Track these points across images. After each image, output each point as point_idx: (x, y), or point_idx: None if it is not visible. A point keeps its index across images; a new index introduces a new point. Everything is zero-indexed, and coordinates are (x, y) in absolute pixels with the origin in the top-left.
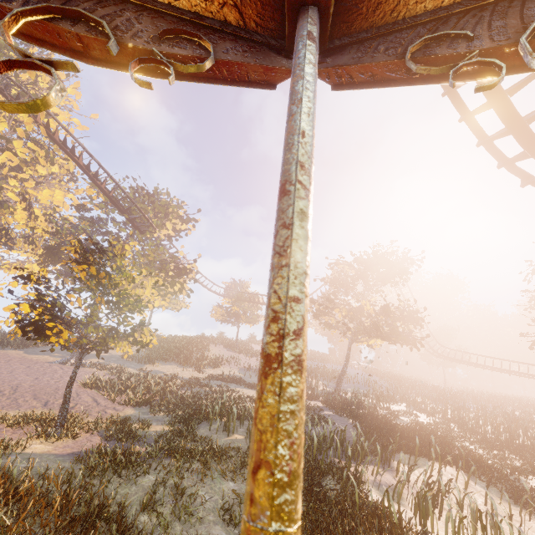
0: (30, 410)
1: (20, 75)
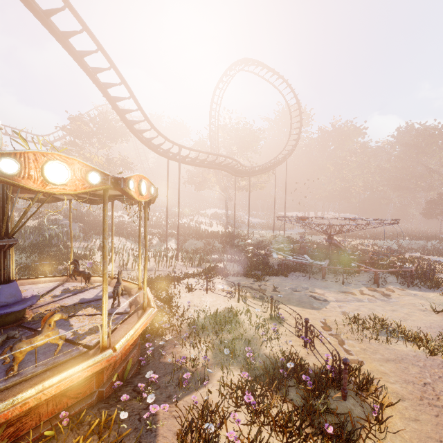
0: None
1: None
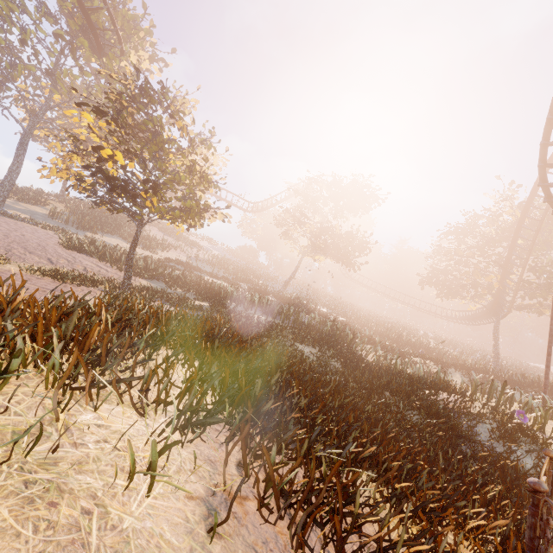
0: (42, 265)
1: None
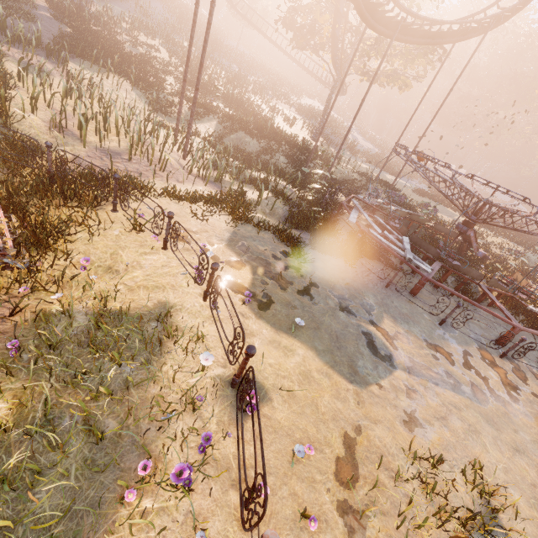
0: None
1: None
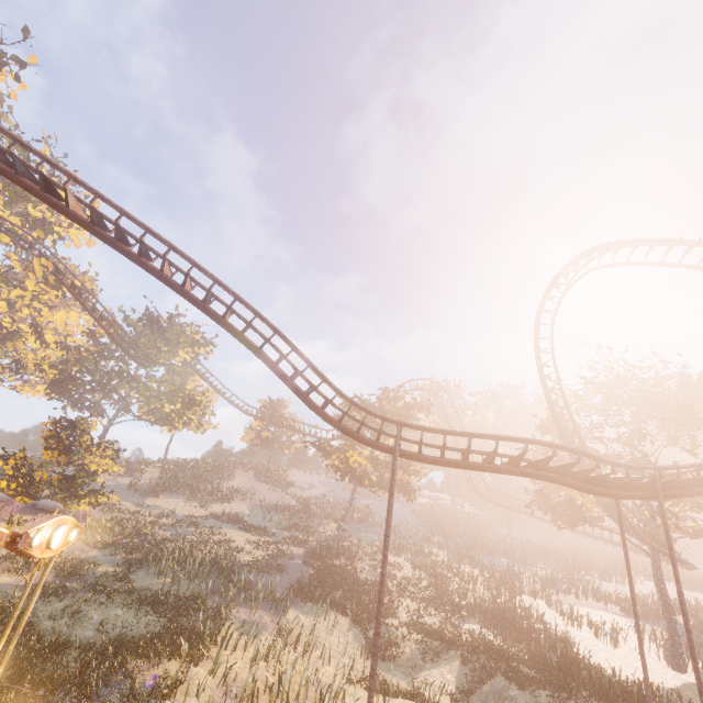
0: None
1: (38, 207)
